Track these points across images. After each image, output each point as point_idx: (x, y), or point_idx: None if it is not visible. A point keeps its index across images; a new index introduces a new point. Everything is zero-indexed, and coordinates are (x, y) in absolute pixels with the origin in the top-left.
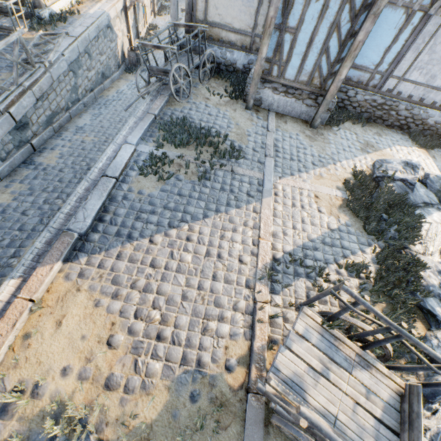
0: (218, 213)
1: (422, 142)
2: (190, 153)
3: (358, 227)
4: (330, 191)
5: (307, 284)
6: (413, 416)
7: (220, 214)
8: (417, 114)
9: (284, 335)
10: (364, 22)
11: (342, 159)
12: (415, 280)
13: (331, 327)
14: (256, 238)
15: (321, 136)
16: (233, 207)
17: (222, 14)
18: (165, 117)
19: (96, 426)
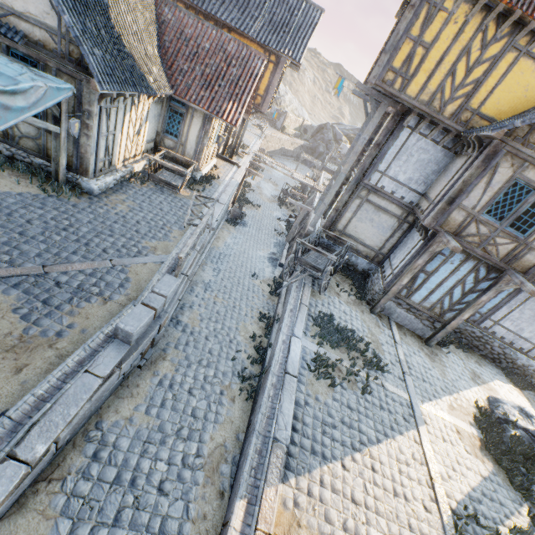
0: (387, 437)
1: (516, 381)
2: (343, 356)
3: (504, 478)
4: (466, 427)
5: None
6: None
7: (389, 439)
8: (508, 353)
9: None
10: (488, 291)
11: (462, 388)
12: None
13: None
14: (428, 477)
15: (436, 356)
16: (396, 431)
17: (358, 232)
18: (311, 308)
19: None
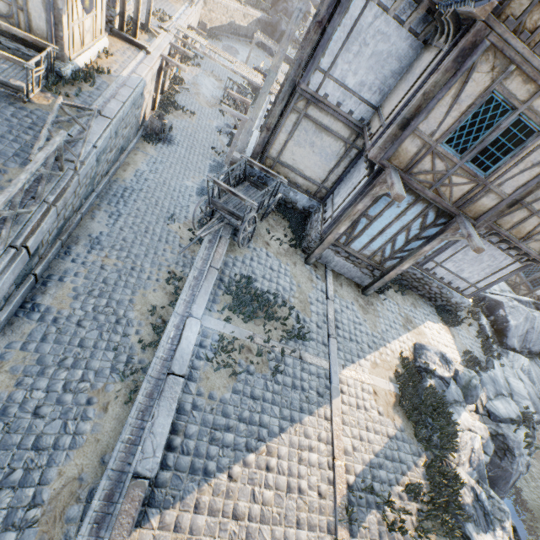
0: (293, 423)
1: (446, 319)
2: (258, 329)
3: (410, 432)
4: (385, 385)
5: (378, 517)
6: None
7: (295, 425)
8: (444, 293)
9: None
10: (433, 240)
11: (391, 339)
12: (457, 500)
13: None
14: (331, 457)
15: (371, 306)
16: (306, 412)
17: (296, 160)
18: (226, 270)
19: None
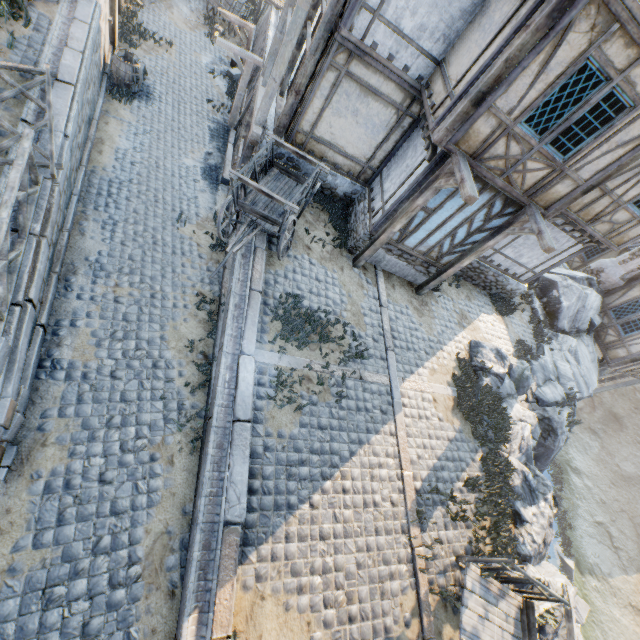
0: (362, 445)
1: (500, 308)
2: (314, 355)
3: (467, 432)
4: (443, 390)
5: (443, 511)
6: (530, 625)
7: (363, 447)
8: (500, 281)
9: (436, 573)
10: (498, 235)
11: (447, 341)
12: (508, 484)
13: (487, 576)
14: (399, 469)
15: (426, 306)
16: (372, 432)
17: (335, 134)
18: (269, 290)
19: None
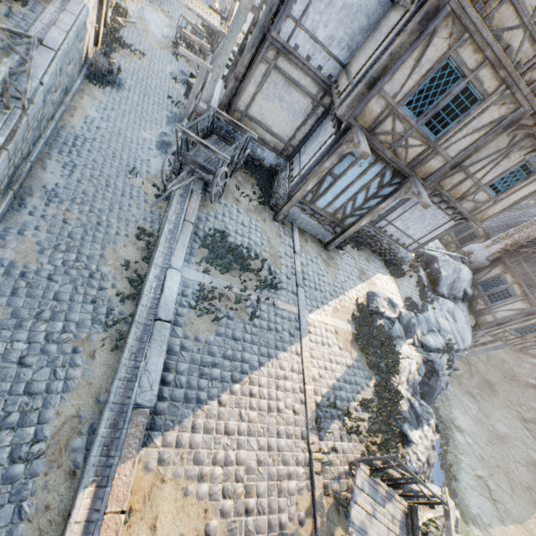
0: (270, 358)
1: (393, 271)
2: (234, 280)
3: (363, 362)
4: (344, 326)
5: (339, 425)
6: (414, 527)
7: (272, 360)
8: (393, 249)
9: (331, 478)
10: (388, 198)
11: (348, 288)
12: (397, 409)
13: (376, 476)
14: (302, 383)
15: (333, 260)
16: (280, 349)
17: (265, 115)
18: (200, 224)
19: None
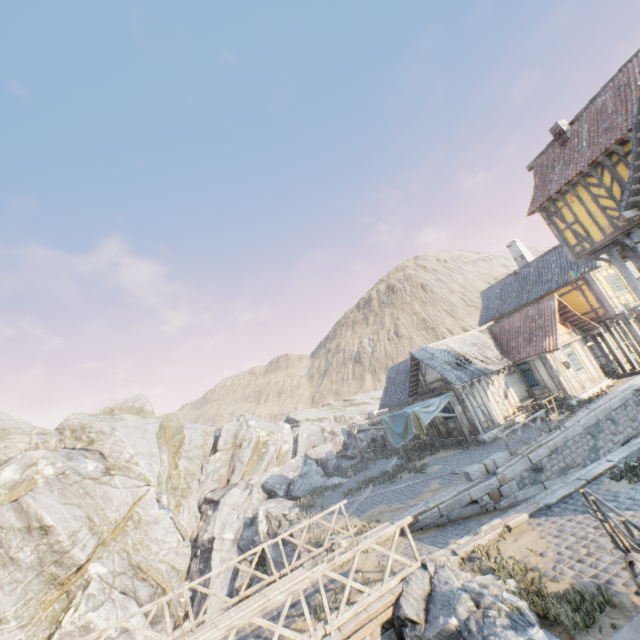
0: None
1: None
2: None
3: None
4: None
5: None
6: None
7: None
8: None
9: None
10: None
11: None
12: None
13: None
14: None
15: None
16: None
17: None
18: None
19: (516, 580)
